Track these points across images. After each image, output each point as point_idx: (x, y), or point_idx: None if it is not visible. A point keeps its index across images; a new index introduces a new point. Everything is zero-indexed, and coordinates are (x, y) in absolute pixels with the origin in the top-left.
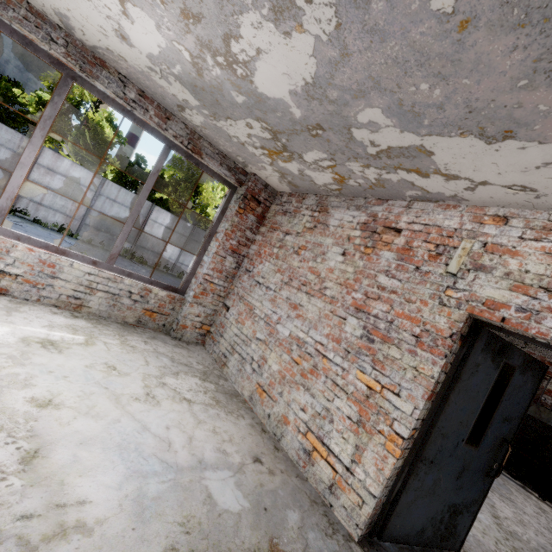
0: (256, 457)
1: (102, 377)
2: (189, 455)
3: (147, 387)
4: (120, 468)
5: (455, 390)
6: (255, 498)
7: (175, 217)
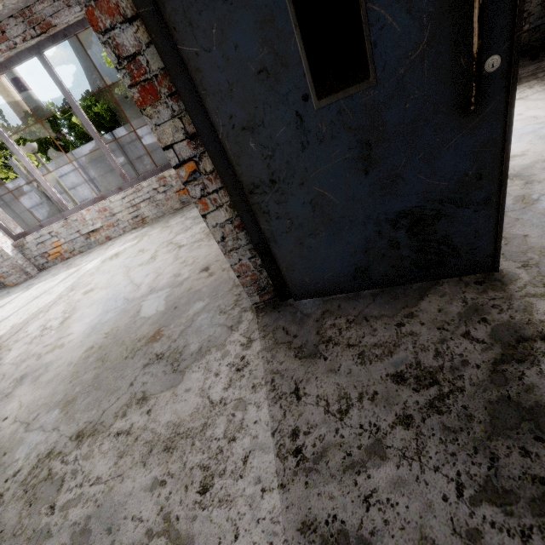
0: (206, 267)
1: (130, 261)
2: (147, 289)
3: (156, 252)
4: (99, 312)
5: (177, 26)
6: (174, 302)
7: None
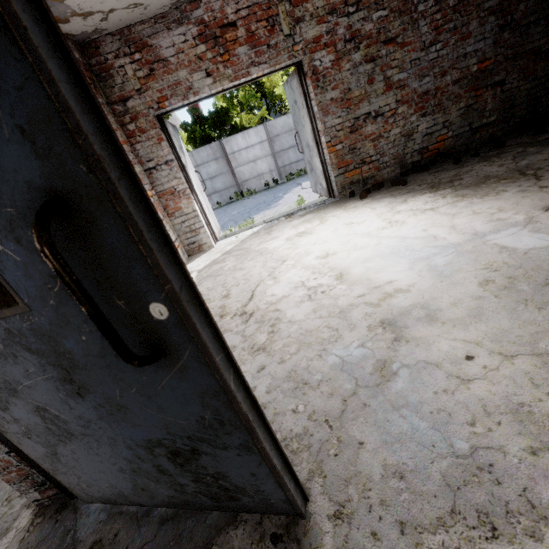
0: None
1: None
2: None
3: None
4: None
5: None
6: None
7: (243, 134)
